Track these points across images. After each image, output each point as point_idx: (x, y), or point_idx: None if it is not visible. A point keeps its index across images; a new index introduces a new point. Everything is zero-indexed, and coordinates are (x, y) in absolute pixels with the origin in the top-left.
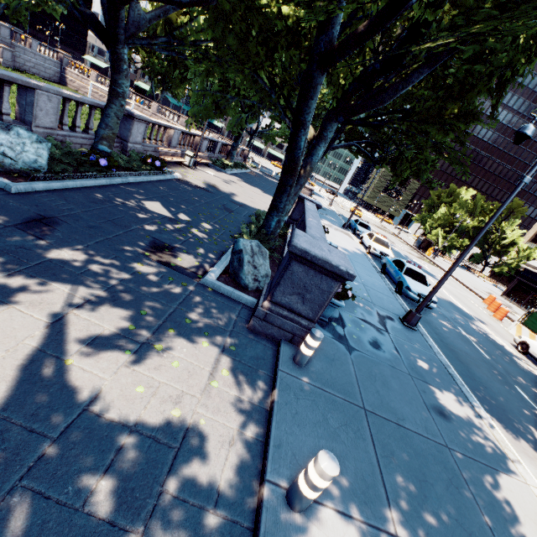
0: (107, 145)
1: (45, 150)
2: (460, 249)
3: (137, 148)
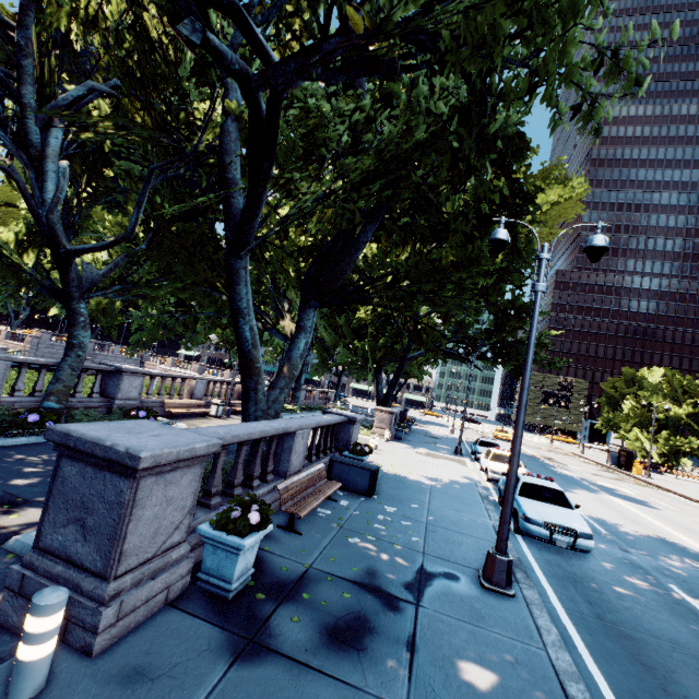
0: (56, 400)
1: None
2: (693, 454)
3: (131, 404)
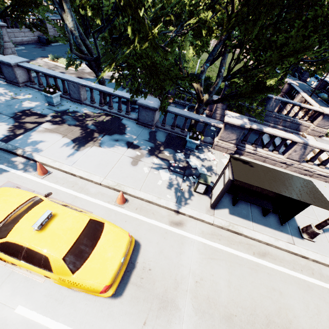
0: None
1: None
2: None
3: None
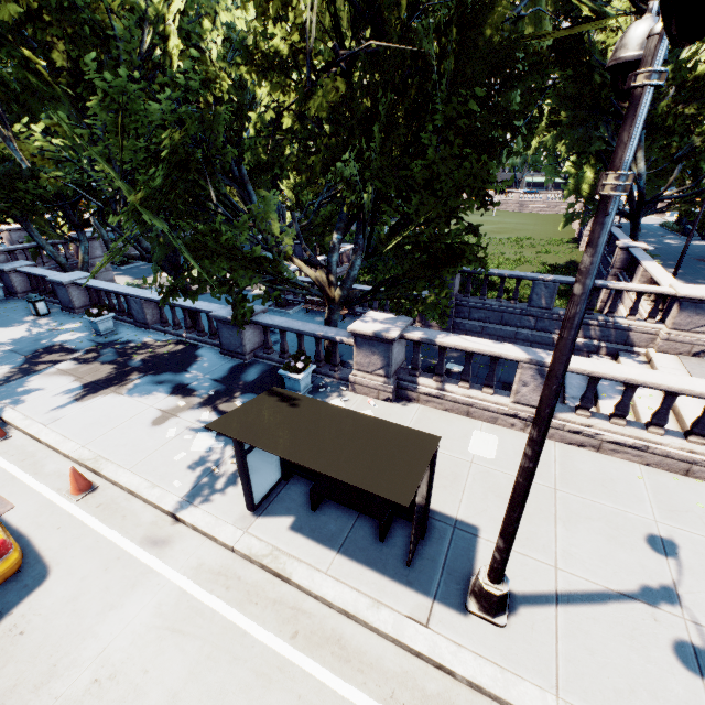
0: None
1: None
2: None
3: None
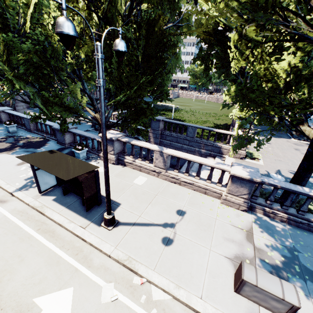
0: None
1: None
2: None
3: None
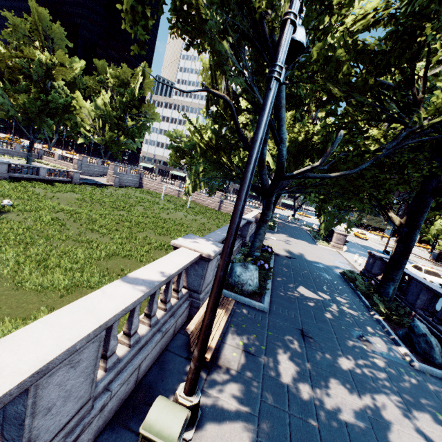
0: (259, 251)
1: (257, 273)
2: None
3: (247, 239)
